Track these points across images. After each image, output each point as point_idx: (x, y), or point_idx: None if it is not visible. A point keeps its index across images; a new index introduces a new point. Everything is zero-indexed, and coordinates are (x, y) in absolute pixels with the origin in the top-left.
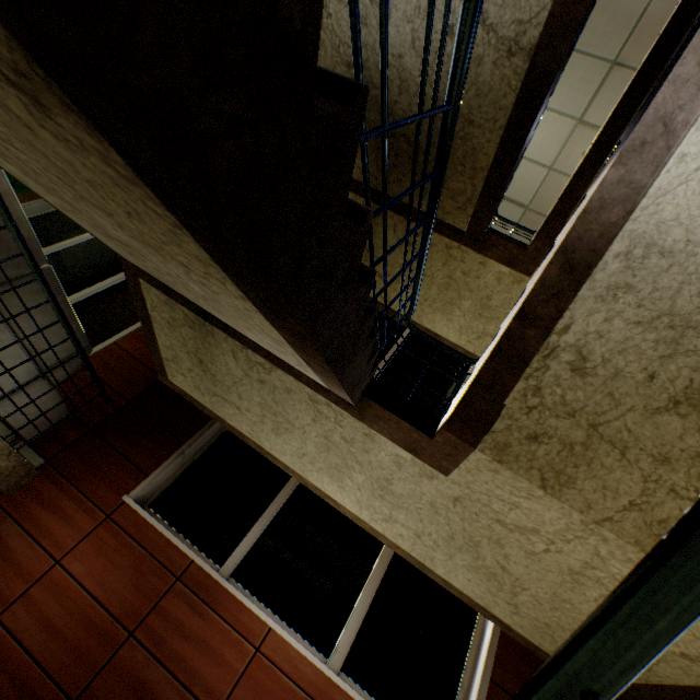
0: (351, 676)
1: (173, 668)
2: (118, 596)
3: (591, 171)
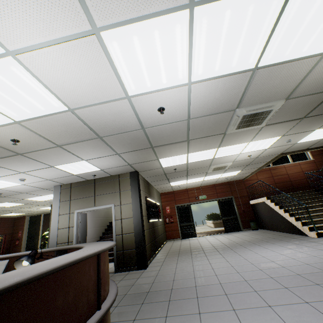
0: (294, 162)
1: (279, 175)
2: (267, 176)
3: None
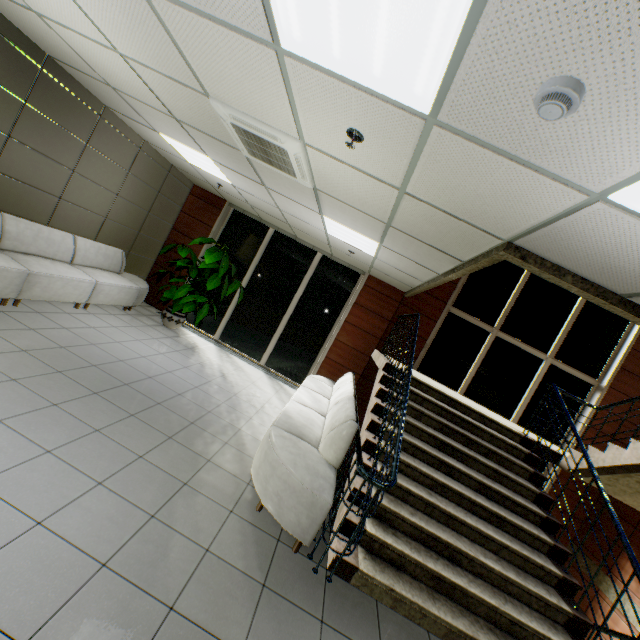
0: None
1: None
2: None
3: (635, 470)
